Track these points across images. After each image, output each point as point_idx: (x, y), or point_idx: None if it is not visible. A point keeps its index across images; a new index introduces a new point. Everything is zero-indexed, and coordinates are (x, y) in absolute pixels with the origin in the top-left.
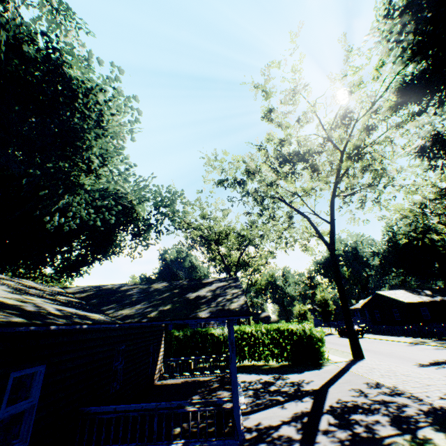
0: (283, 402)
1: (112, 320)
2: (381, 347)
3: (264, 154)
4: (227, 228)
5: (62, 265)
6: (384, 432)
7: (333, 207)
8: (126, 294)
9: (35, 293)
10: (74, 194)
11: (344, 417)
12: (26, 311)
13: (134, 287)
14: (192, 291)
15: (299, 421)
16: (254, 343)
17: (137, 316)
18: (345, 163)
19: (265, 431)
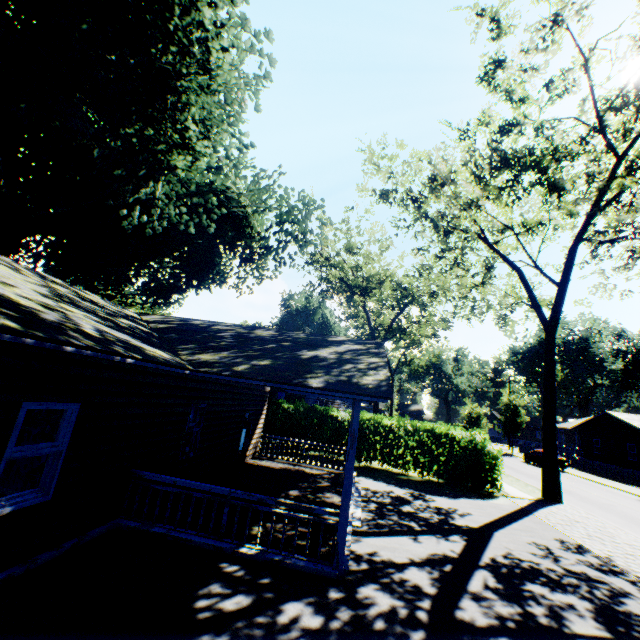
0: (417, 533)
1: (179, 364)
2: (593, 493)
3: (468, 148)
4: (383, 273)
5: (148, 287)
6: (581, 627)
7: (572, 259)
8: (215, 335)
9: (87, 306)
10: (162, 181)
11: (513, 582)
12: (35, 318)
13: (229, 329)
14: (309, 349)
15: (437, 568)
16: (391, 441)
17: (219, 365)
18: (621, 180)
19: (381, 566)
